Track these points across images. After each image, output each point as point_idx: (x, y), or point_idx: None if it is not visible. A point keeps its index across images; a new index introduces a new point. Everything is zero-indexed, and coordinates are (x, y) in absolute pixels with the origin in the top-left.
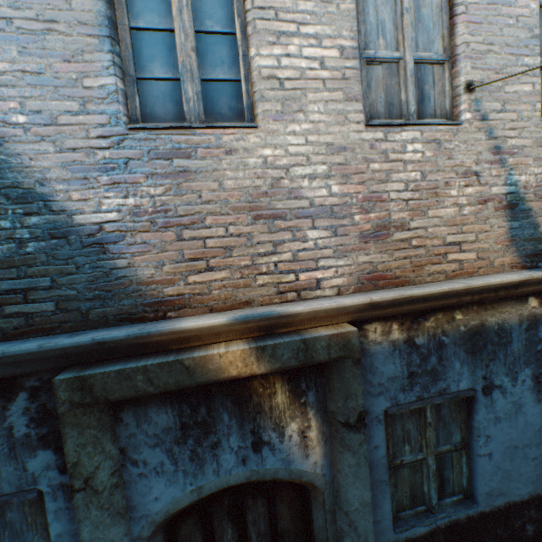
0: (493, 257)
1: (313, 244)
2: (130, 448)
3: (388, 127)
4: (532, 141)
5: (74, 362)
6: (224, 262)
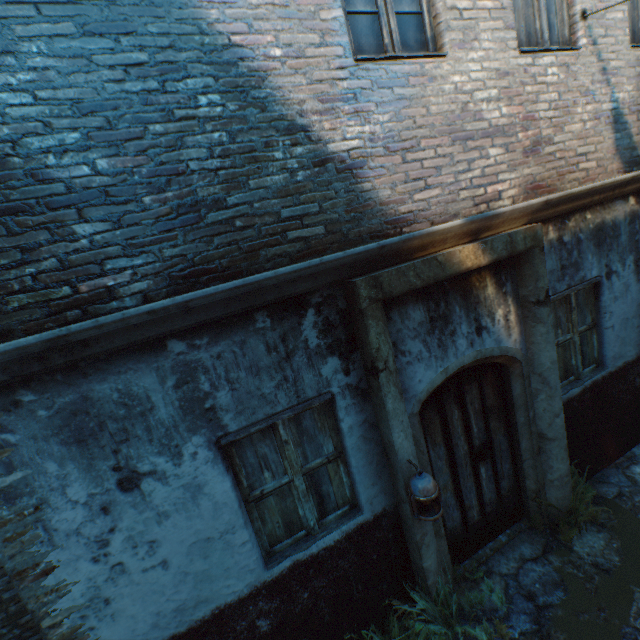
0: (606, 165)
1: (493, 161)
2: (399, 342)
3: (532, 54)
4: (624, 63)
5: (351, 273)
6: (436, 181)
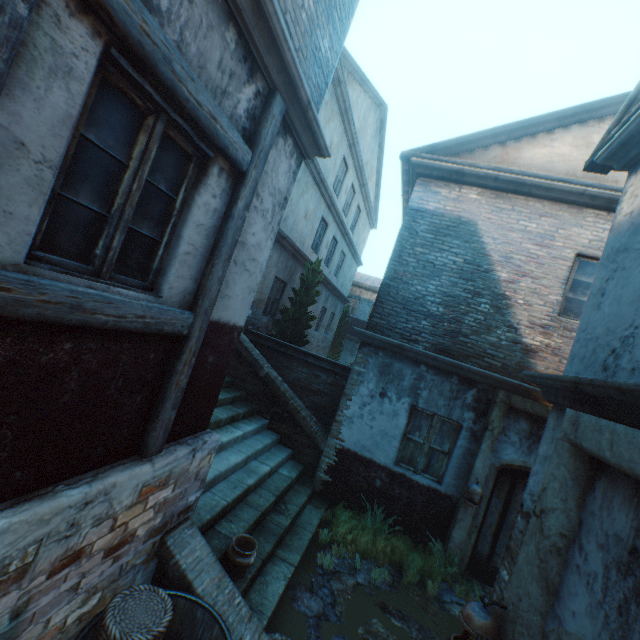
0: None
1: None
2: (506, 428)
3: None
4: None
5: (501, 387)
6: None
